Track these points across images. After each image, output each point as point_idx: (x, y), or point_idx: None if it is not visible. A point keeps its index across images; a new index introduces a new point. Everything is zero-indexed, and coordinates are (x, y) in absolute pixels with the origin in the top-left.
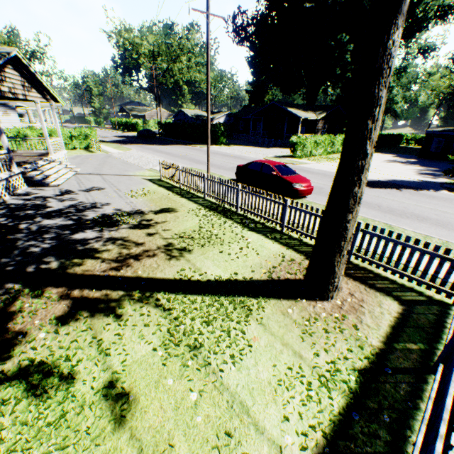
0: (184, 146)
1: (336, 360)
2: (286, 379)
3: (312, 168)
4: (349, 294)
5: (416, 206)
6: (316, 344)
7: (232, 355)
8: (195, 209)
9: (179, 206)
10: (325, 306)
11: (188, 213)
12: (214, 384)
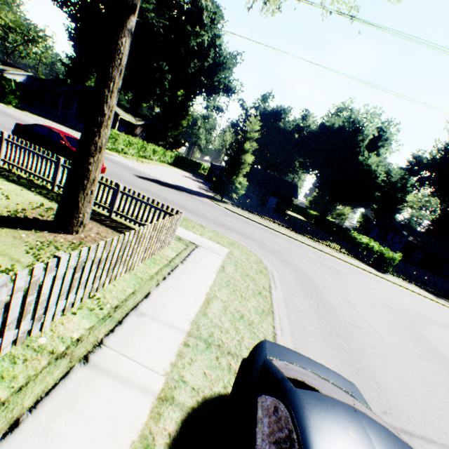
0: None
1: None
2: None
3: (119, 161)
4: (97, 233)
5: (184, 201)
6: (42, 255)
7: None
8: None
9: None
10: (69, 237)
11: None
12: None
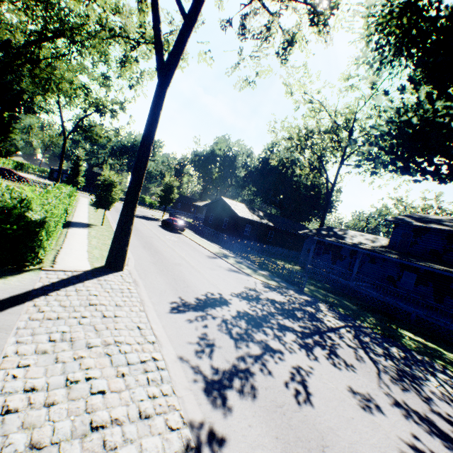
0: None
1: None
2: None
3: None
4: None
5: None
6: None
7: None
8: None
9: None
10: None
11: None
12: None
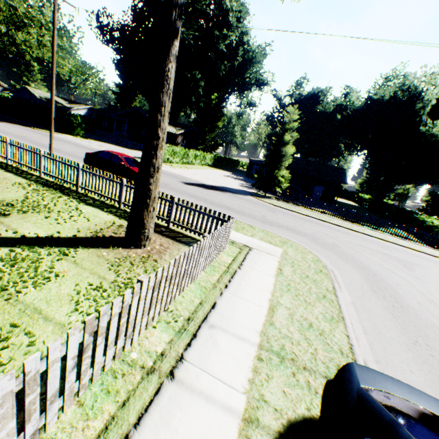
0: (24, 127)
1: (133, 277)
2: (86, 291)
3: (166, 170)
4: (160, 245)
5: (229, 202)
6: (121, 271)
7: (35, 282)
8: (24, 183)
9: (1, 179)
10: (138, 251)
11: (13, 185)
12: (8, 302)
